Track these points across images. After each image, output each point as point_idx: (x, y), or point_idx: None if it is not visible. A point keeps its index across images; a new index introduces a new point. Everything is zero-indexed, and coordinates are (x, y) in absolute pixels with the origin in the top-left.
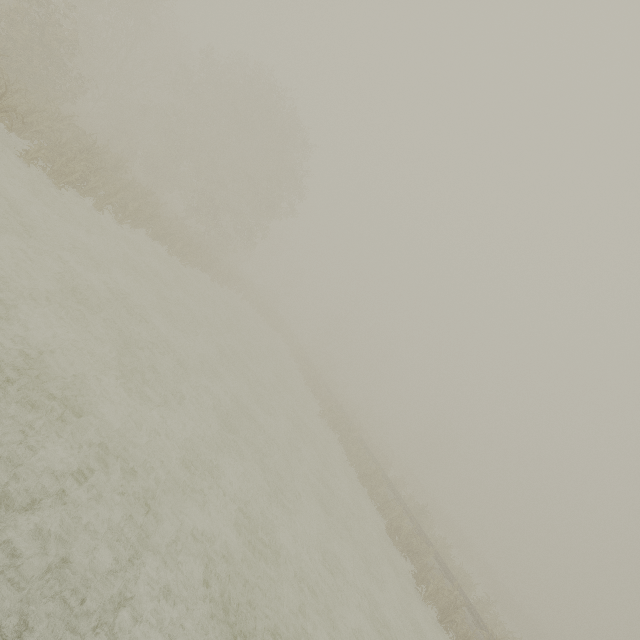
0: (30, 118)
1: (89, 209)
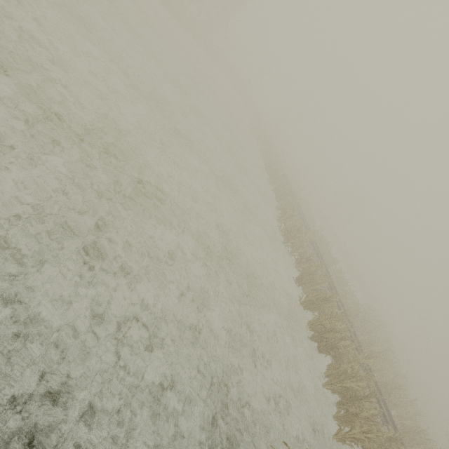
0: None
1: None
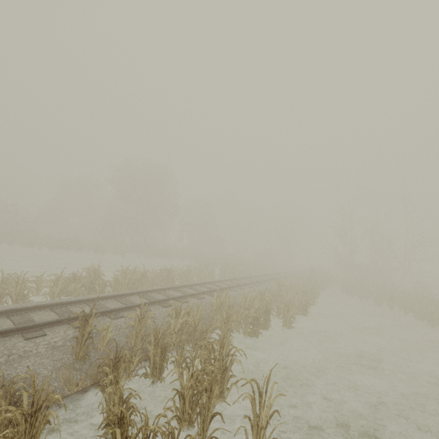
0: None
1: None
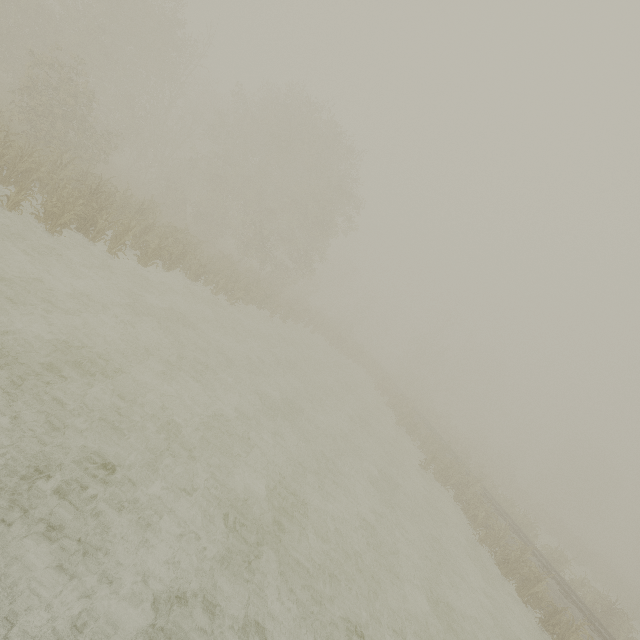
0: (20, 165)
1: (104, 255)
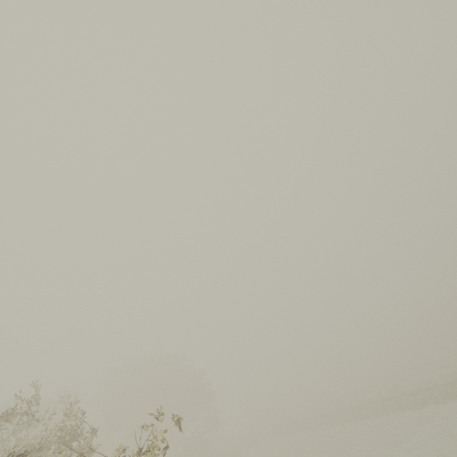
0: None
1: None
